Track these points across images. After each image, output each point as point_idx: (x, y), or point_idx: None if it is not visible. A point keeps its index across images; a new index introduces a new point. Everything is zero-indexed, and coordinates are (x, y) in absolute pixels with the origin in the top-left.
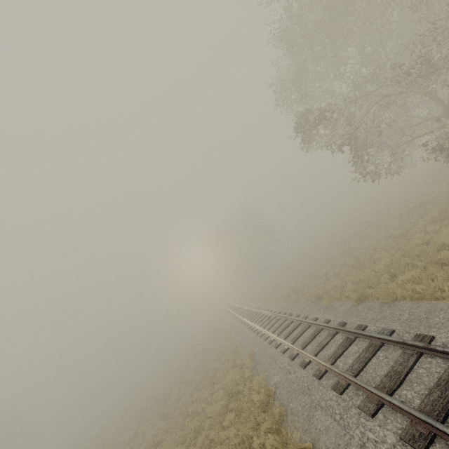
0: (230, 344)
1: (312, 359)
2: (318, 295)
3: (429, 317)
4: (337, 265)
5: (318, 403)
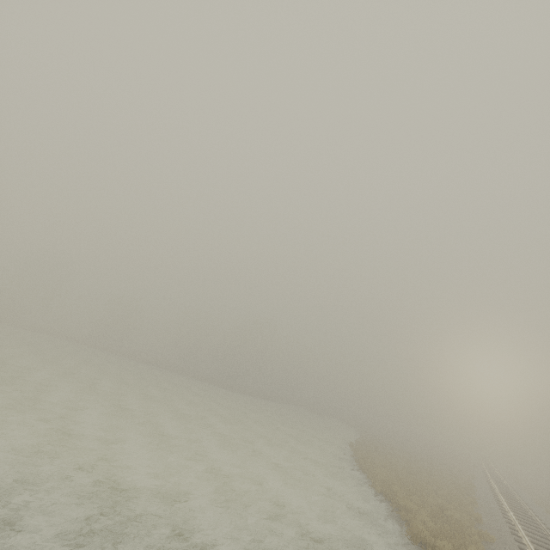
0: (463, 468)
1: (497, 491)
2: (546, 506)
3: (548, 519)
4: None
5: (484, 492)
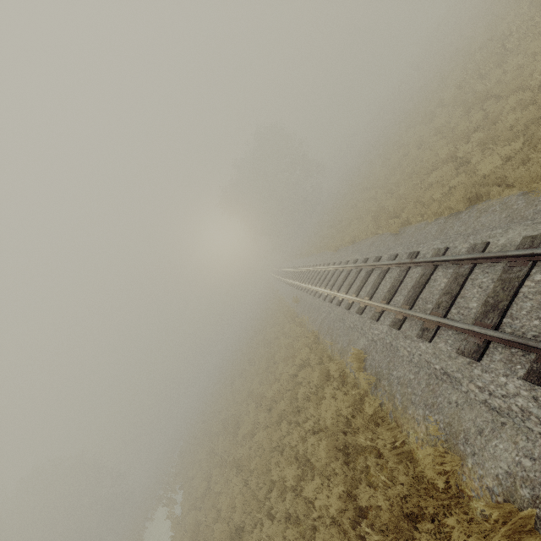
0: (301, 330)
1: None
2: (467, 193)
3: None
4: (468, 132)
5: None
